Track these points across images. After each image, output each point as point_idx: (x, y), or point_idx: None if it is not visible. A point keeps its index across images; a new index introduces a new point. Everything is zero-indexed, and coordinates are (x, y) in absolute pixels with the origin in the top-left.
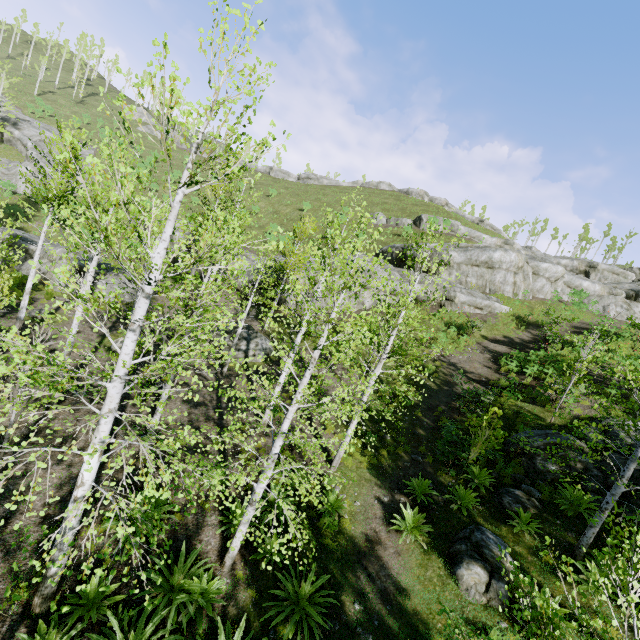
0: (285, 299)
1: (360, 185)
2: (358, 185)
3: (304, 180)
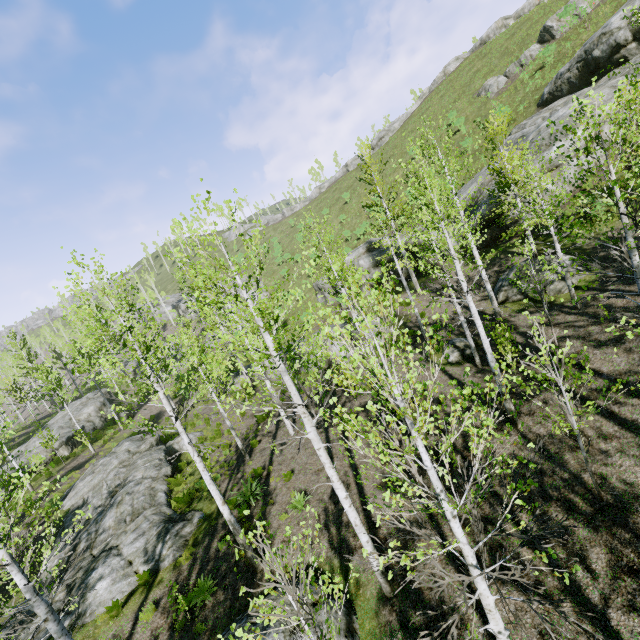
0: (515, 219)
1: (428, 93)
2: (426, 95)
3: (378, 145)
